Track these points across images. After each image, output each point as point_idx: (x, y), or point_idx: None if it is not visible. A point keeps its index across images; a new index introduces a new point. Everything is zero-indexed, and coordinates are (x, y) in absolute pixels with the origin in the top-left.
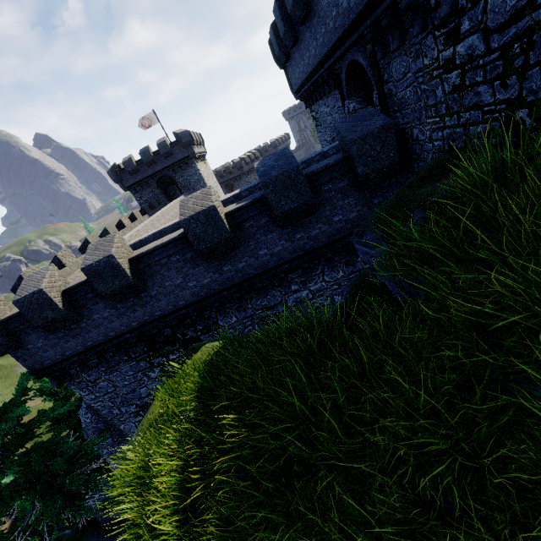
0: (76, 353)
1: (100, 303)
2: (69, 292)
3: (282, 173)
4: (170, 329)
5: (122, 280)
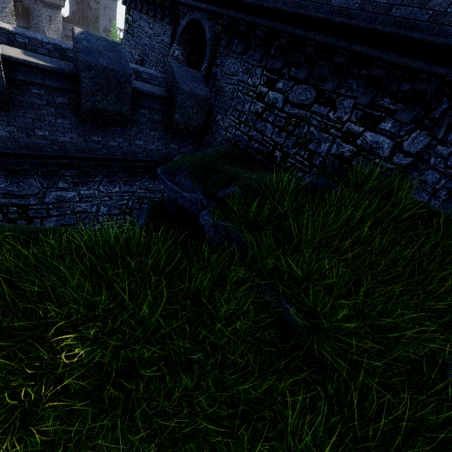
0: None
1: None
2: None
3: (112, 69)
4: None
5: None
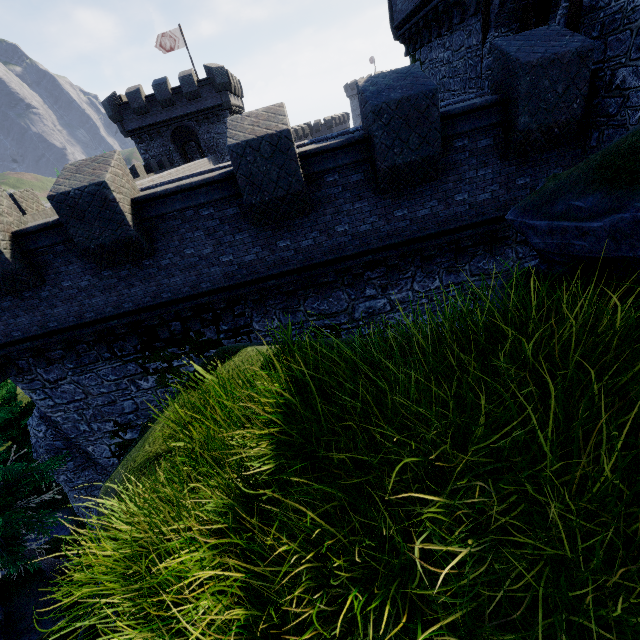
0: (29, 336)
1: (75, 264)
2: (25, 236)
3: (408, 98)
4: (180, 323)
5: (118, 229)
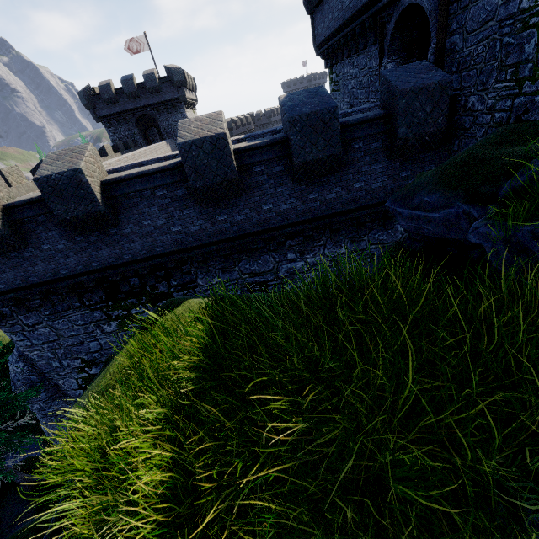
0: (13, 288)
1: (53, 231)
2: (13, 208)
3: (316, 112)
4: (138, 278)
5: (89, 205)
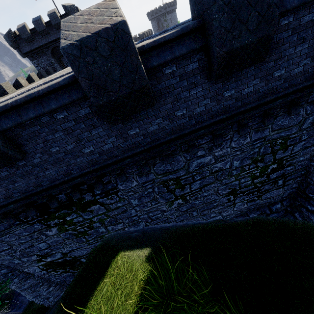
0: None
1: None
2: None
3: None
4: (64, 194)
5: None
